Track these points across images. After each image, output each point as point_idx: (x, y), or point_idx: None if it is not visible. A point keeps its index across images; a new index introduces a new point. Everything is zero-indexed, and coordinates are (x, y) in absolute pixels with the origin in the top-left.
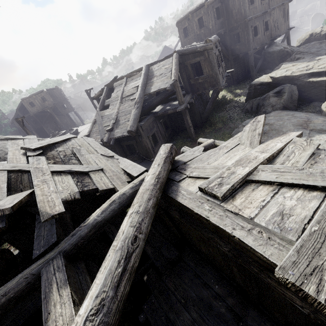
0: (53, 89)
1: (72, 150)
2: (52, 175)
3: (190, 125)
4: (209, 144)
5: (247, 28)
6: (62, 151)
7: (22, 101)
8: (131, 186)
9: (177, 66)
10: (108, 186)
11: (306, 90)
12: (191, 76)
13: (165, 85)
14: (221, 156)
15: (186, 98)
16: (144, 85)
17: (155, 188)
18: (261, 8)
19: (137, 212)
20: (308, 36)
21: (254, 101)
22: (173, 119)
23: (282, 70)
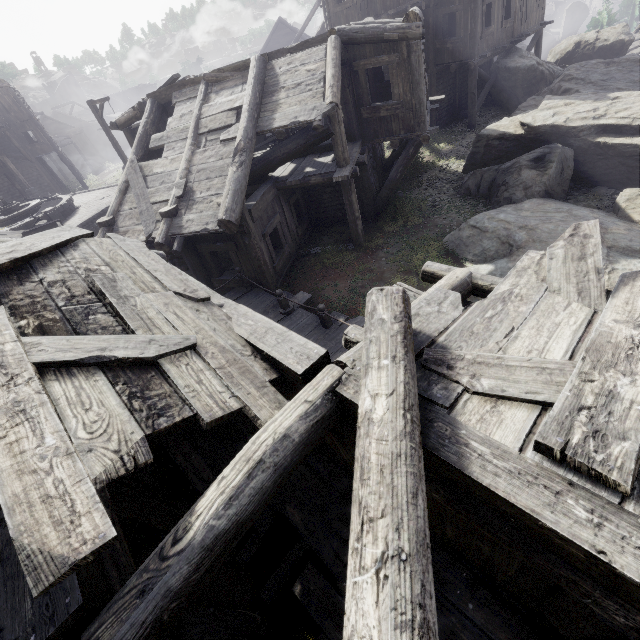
0: None
1: (90, 279)
2: (41, 381)
3: (357, 214)
4: (462, 283)
5: (475, 5)
6: (59, 281)
7: None
8: (303, 412)
9: (338, 69)
10: (224, 403)
11: (588, 161)
12: (365, 99)
13: (309, 115)
14: (521, 324)
15: (351, 150)
16: (256, 108)
17: (415, 448)
18: None
19: (399, 558)
20: (573, 46)
21: (486, 172)
22: (314, 196)
23: (546, 111)
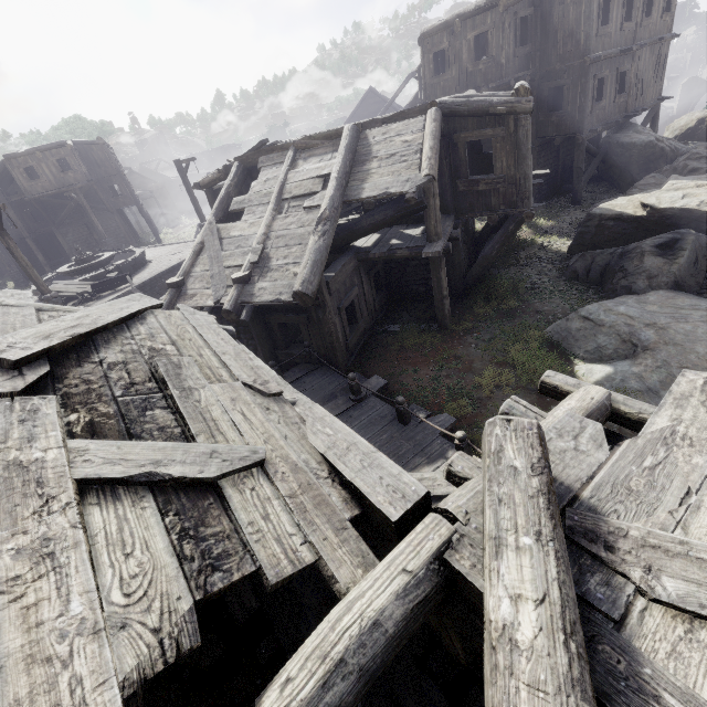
0: (90, 145)
1: (153, 363)
2: (80, 506)
3: (445, 292)
4: (600, 407)
5: (586, 80)
6: (120, 363)
7: (7, 160)
8: (401, 588)
9: (438, 141)
10: (295, 553)
11: None
12: (462, 171)
13: (402, 186)
14: (701, 485)
15: (443, 224)
16: (345, 177)
17: None
18: (618, 40)
19: None
20: (695, 122)
21: (598, 255)
22: (396, 269)
23: (673, 192)
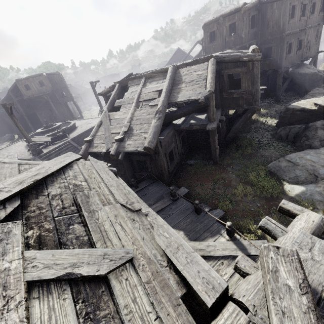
0: (53, 74)
1: (75, 195)
2: (27, 301)
3: (217, 146)
4: (318, 227)
5: (283, 44)
6: (58, 195)
7: (17, 81)
8: None
9: (214, 74)
10: None
11: None
12: (225, 88)
13: (197, 96)
14: None
15: (216, 113)
16: (169, 91)
17: None
18: (298, 25)
19: None
20: None
21: (292, 128)
22: (192, 133)
23: None
